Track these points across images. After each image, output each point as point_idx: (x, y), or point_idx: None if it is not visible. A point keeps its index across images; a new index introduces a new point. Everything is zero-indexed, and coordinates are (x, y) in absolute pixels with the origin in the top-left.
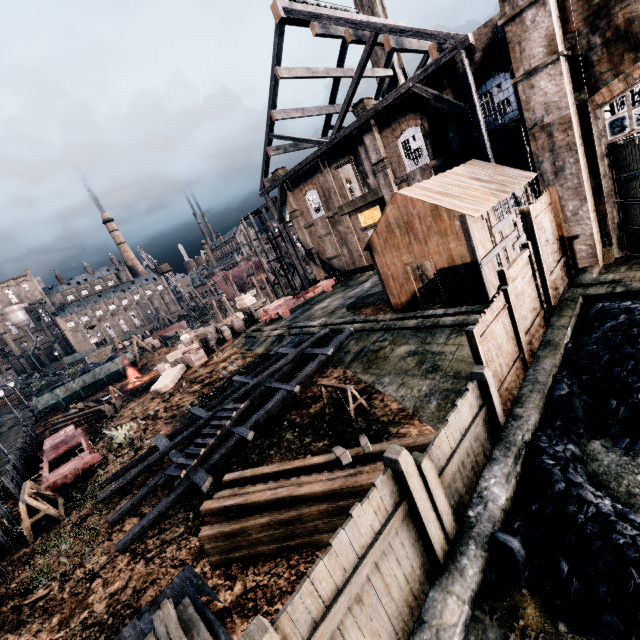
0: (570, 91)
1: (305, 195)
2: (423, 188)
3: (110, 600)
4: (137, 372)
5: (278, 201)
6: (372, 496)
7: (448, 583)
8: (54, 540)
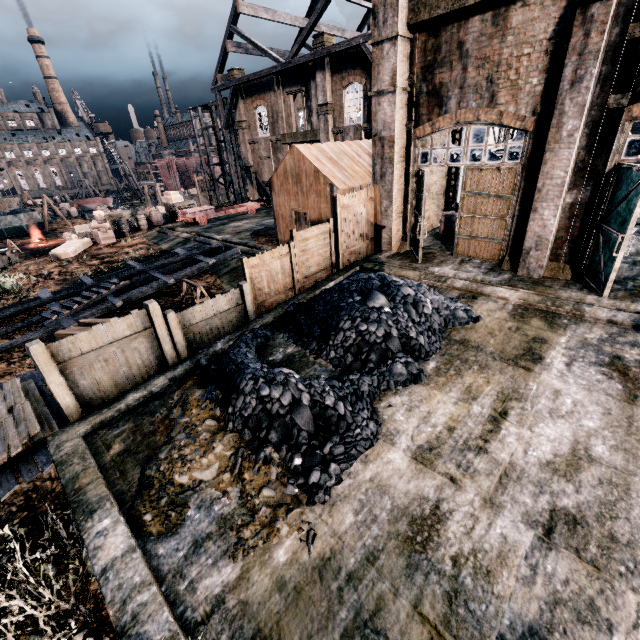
0: (402, 119)
1: (256, 109)
2: (320, 149)
3: None
4: (43, 234)
5: (228, 104)
6: (128, 318)
7: (166, 372)
8: None
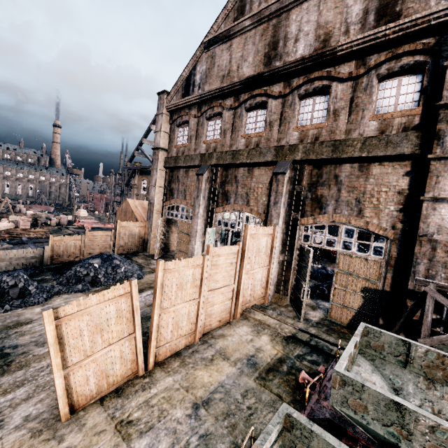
0: (160, 197)
1: (143, 180)
2: (141, 203)
3: None
4: None
5: (129, 176)
6: None
7: None
8: None
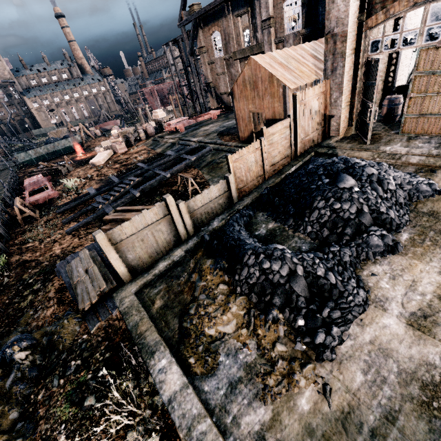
0: (355, 12)
1: (212, 35)
2: (272, 57)
3: (62, 249)
4: (83, 150)
5: (191, 35)
6: (153, 209)
7: (181, 246)
8: (35, 227)
